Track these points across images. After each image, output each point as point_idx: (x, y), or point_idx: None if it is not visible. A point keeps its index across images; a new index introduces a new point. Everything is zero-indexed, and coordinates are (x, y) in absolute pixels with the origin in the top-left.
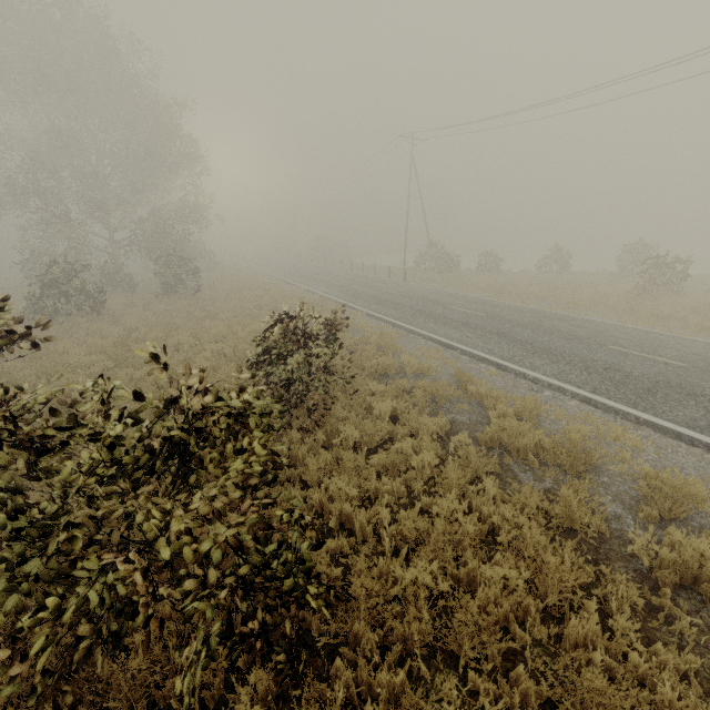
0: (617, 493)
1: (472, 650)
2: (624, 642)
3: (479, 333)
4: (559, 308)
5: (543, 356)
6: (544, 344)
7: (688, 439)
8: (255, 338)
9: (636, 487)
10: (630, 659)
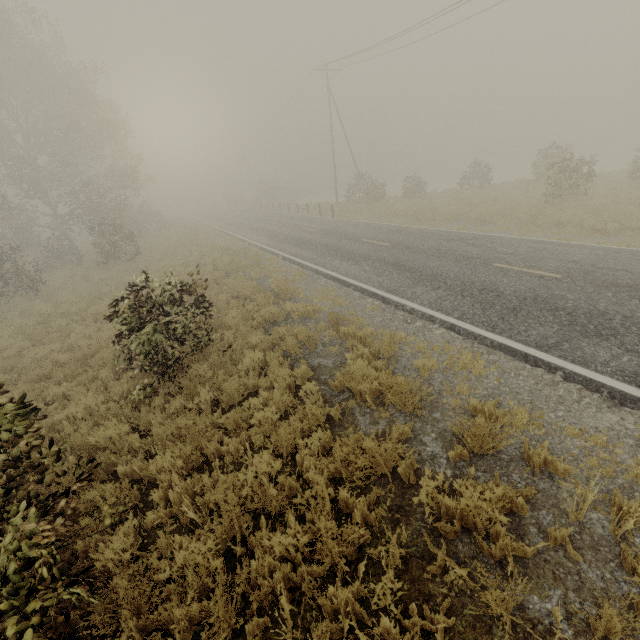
0: (443, 429)
1: (225, 631)
2: (365, 613)
3: (377, 265)
4: (467, 227)
5: (426, 284)
6: (432, 270)
7: (533, 360)
8: (104, 315)
9: (453, 425)
10: (382, 623)
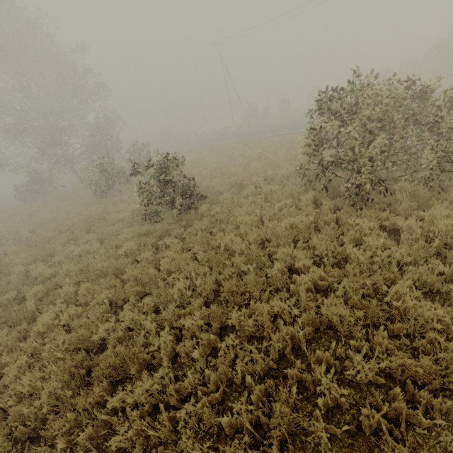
0: None
1: None
2: None
3: None
4: None
5: None
6: None
7: None
8: None
9: None
10: None
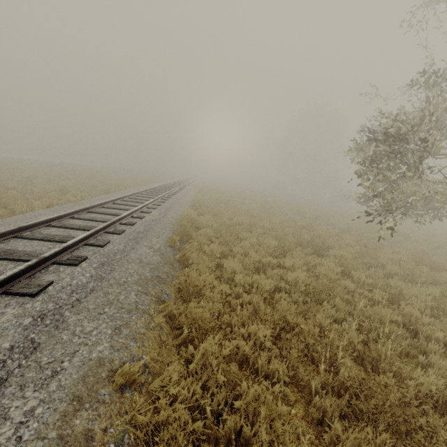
0: None
1: None
2: None
3: None
4: None
5: None
6: None
7: None
8: None
9: None
10: None
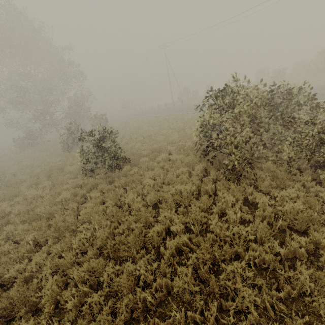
0: None
1: None
2: None
3: None
4: None
5: None
6: None
7: None
8: None
9: None
10: None
